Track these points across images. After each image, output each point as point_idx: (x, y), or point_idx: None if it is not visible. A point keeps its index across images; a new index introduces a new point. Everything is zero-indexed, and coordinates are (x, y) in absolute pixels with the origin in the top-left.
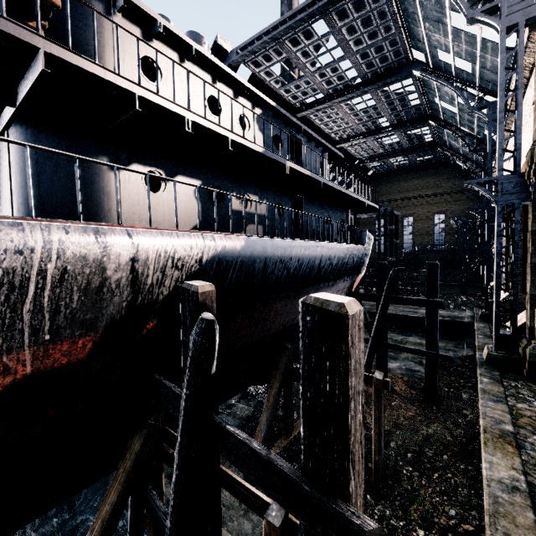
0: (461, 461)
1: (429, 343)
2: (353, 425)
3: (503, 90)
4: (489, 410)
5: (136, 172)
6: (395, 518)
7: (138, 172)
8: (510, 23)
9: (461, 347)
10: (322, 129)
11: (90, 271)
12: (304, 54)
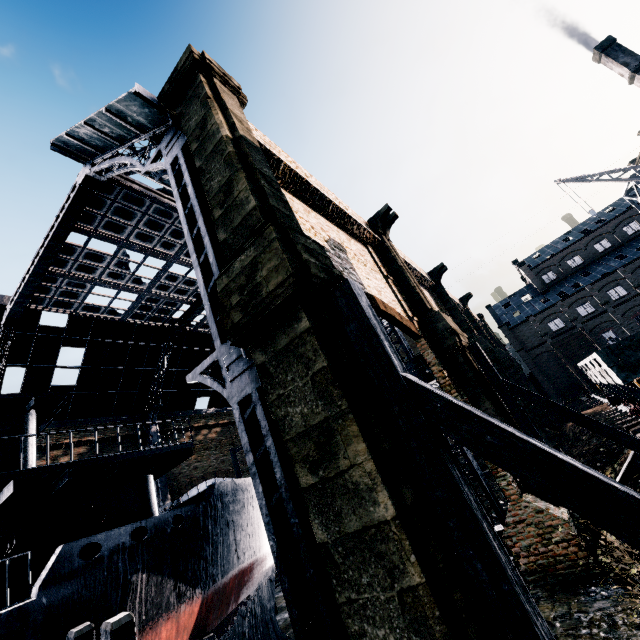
0: None
1: None
2: None
3: (186, 226)
4: None
5: None
6: None
7: None
8: (172, 159)
9: None
10: None
11: None
12: (113, 276)
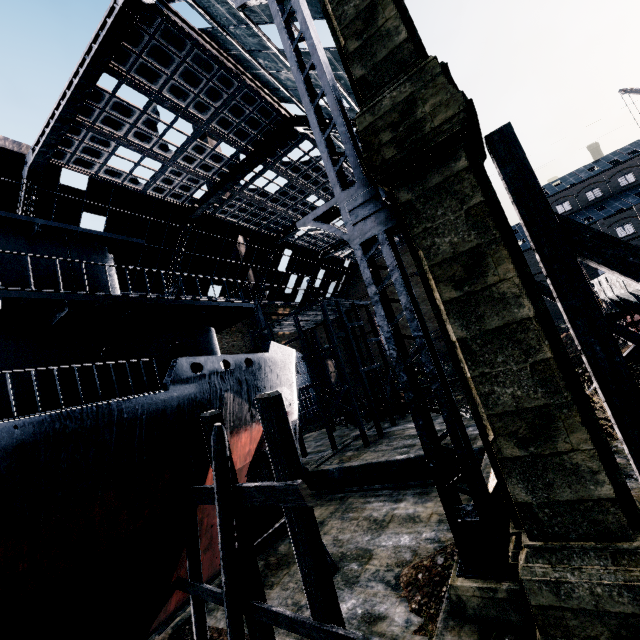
0: None
1: (312, 600)
2: None
3: (295, 64)
4: None
5: None
6: None
7: None
8: None
9: None
10: (245, 227)
11: None
12: (140, 136)
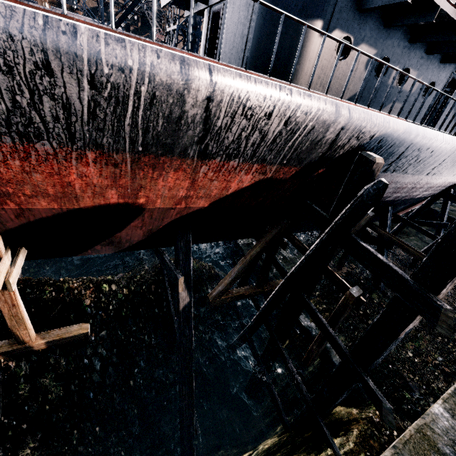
0: None
1: None
2: None
3: None
4: None
5: (368, 56)
6: None
7: (369, 56)
8: None
9: None
10: None
11: (321, 131)
12: None
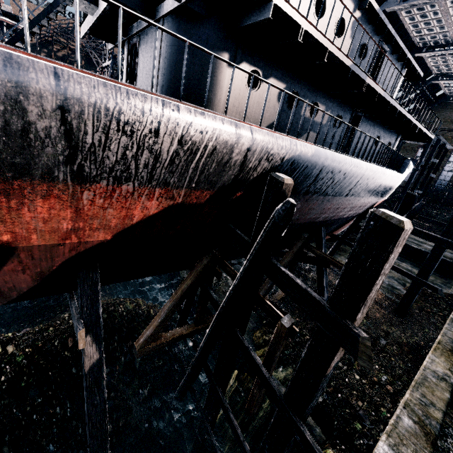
0: (406, 355)
1: (422, 272)
2: (374, 288)
3: None
4: (450, 333)
5: (263, 81)
6: (342, 363)
7: (265, 81)
8: None
9: (448, 285)
10: (407, 30)
11: (226, 152)
12: None
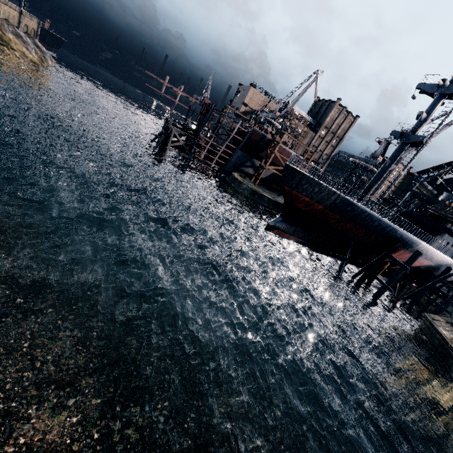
0: None
1: None
2: None
3: None
4: None
5: None
6: None
7: None
8: None
9: None
10: None
11: (444, 261)
12: None
